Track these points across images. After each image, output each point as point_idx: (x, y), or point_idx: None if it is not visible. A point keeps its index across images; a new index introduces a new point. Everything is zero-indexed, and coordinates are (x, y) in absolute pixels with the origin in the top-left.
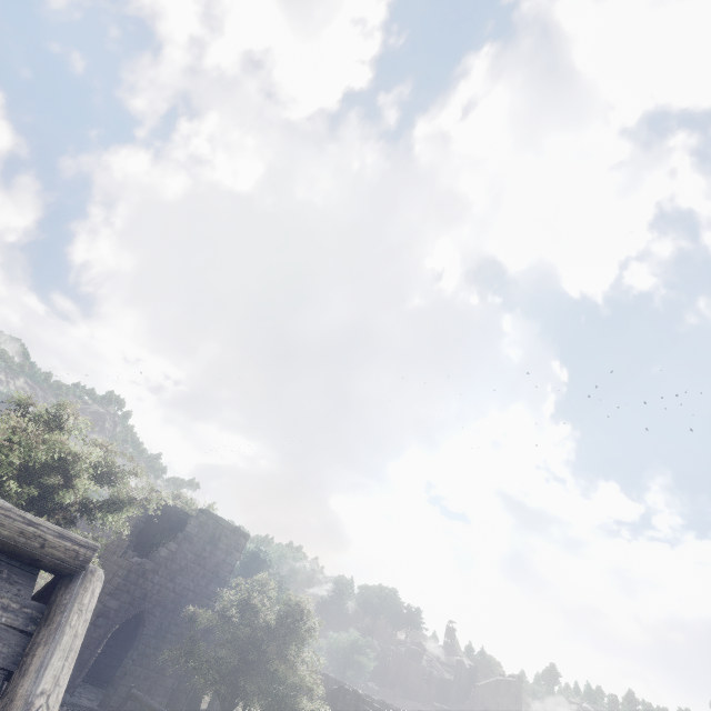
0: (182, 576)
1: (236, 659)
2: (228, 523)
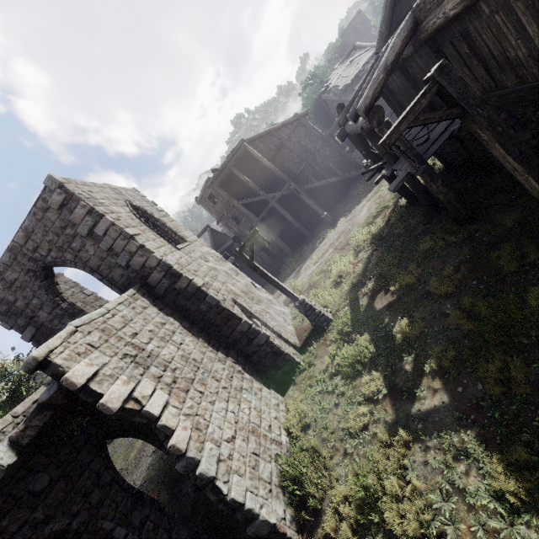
0: None
1: None
2: (350, 23)
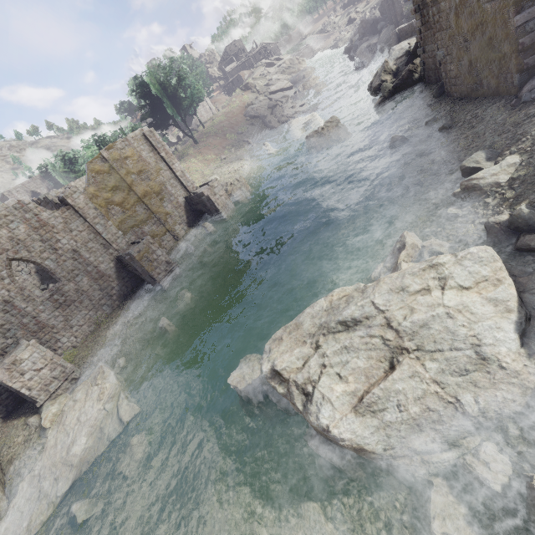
0: None
1: None
2: (1, 197)
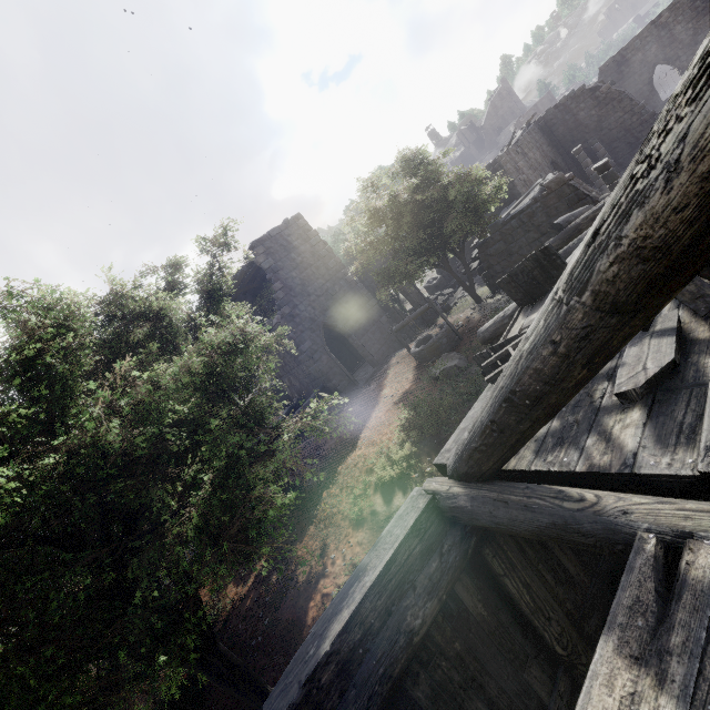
0: (309, 286)
1: (423, 234)
2: (277, 229)
